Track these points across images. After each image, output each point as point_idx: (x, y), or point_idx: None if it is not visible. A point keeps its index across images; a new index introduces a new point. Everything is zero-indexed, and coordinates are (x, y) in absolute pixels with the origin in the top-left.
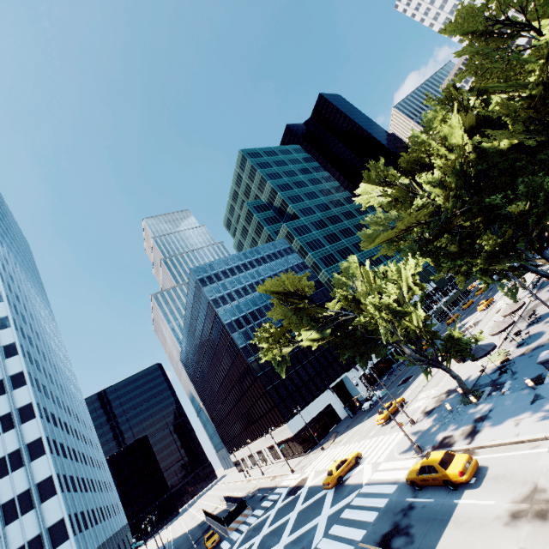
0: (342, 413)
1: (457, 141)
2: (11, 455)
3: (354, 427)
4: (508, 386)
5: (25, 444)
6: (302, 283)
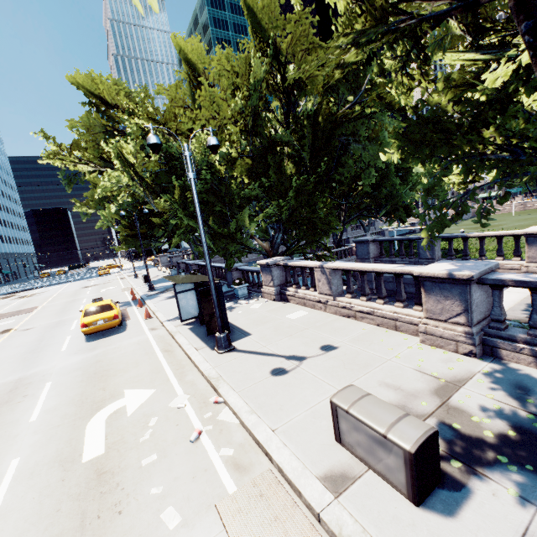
0: None
1: None
2: None
3: None
4: None
5: None
6: None
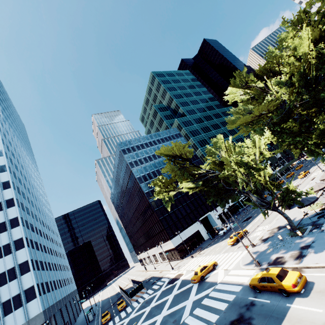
0: (205, 236)
1: (303, 52)
2: (4, 247)
3: (213, 245)
4: None
5: (13, 241)
6: (185, 149)
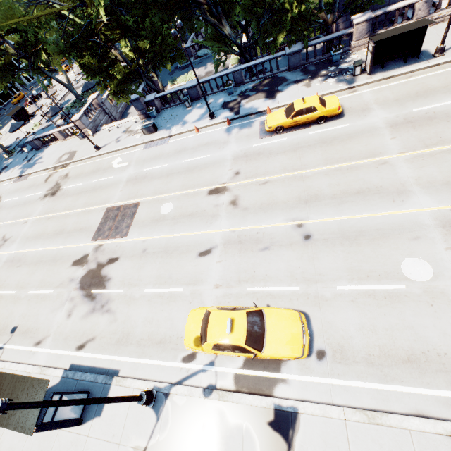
0: None
1: None
2: None
3: None
4: (26, 149)
5: None
6: None
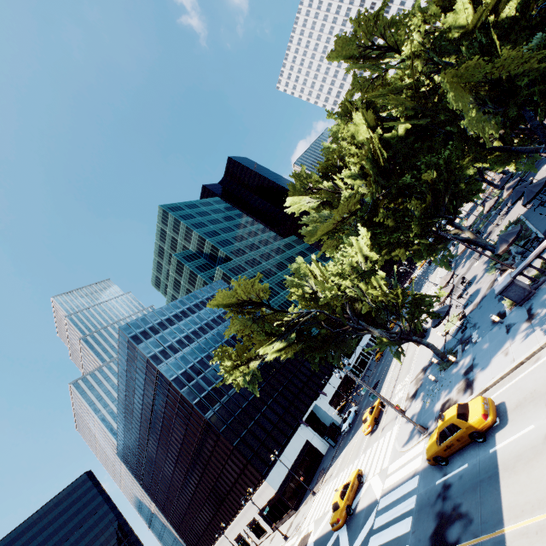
0: (322, 447)
1: (363, 139)
2: None
3: (341, 454)
4: (476, 335)
5: None
6: (255, 287)
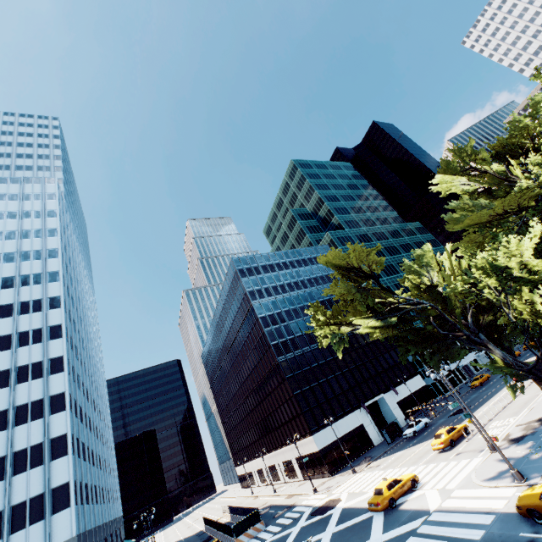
0: (375, 438)
1: None
2: (34, 404)
3: (395, 453)
4: None
5: (48, 396)
6: (371, 258)
